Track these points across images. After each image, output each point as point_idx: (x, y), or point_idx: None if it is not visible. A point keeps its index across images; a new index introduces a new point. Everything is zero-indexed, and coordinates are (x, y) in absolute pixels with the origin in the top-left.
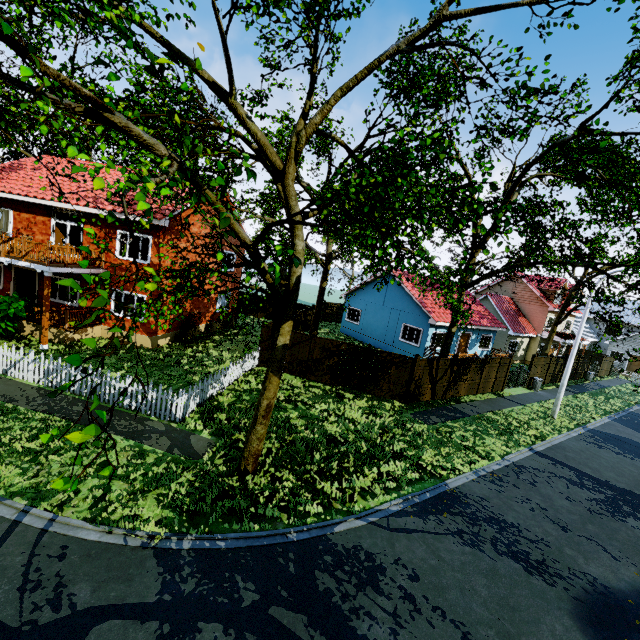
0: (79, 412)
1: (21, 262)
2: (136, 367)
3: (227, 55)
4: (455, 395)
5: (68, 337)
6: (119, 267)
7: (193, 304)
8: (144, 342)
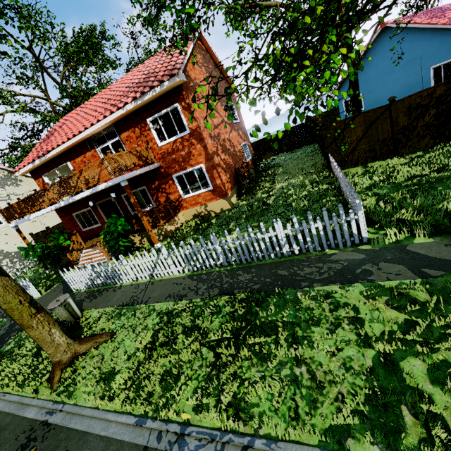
0: (251, 280)
1: (100, 186)
2: (240, 224)
3: None
4: None
5: (167, 231)
6: (166, 153)
7: (233, 159)
8: (222, 206)
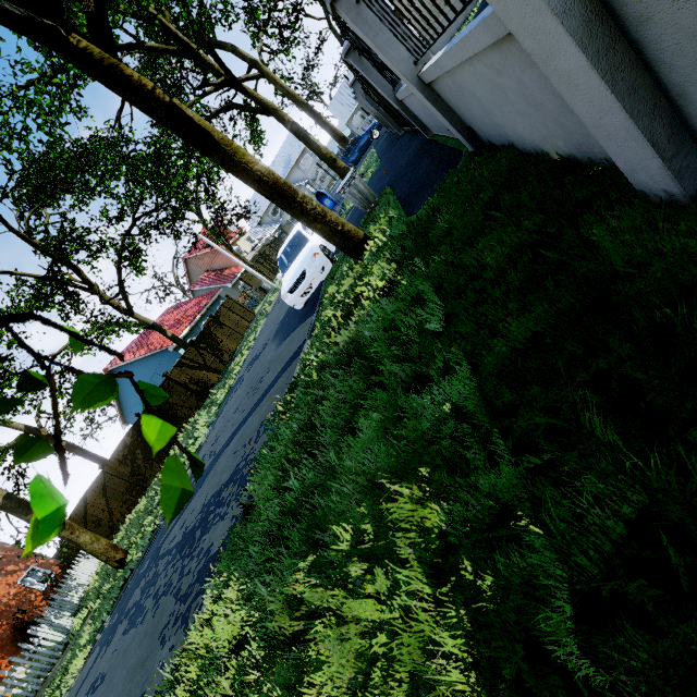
0: None
1: None
2: None
3: None
4: (231, 353)
5: None
6: None
7: (2, 620)
8: None
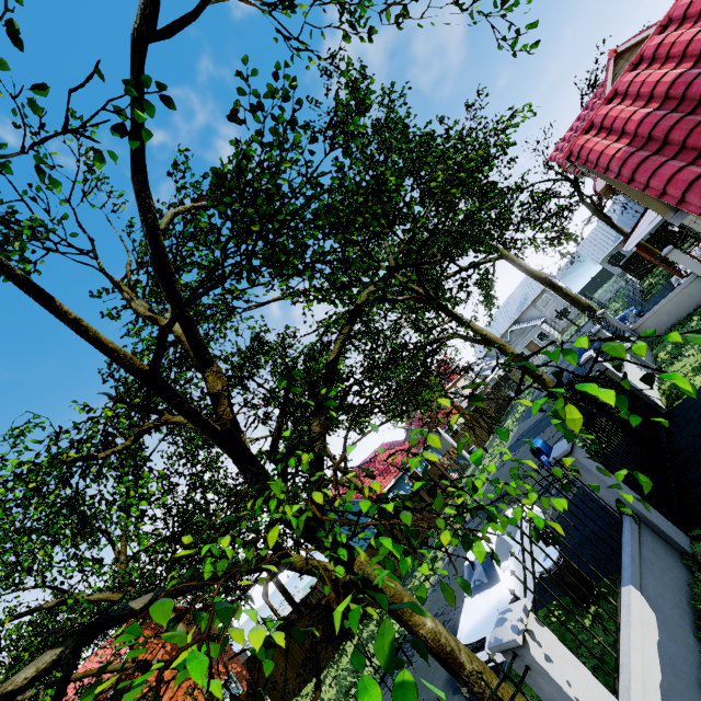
0: None
1: None
2: None
3: (53, 588)
4: (423, 537)
5: None
6: None
7: None
8: None
